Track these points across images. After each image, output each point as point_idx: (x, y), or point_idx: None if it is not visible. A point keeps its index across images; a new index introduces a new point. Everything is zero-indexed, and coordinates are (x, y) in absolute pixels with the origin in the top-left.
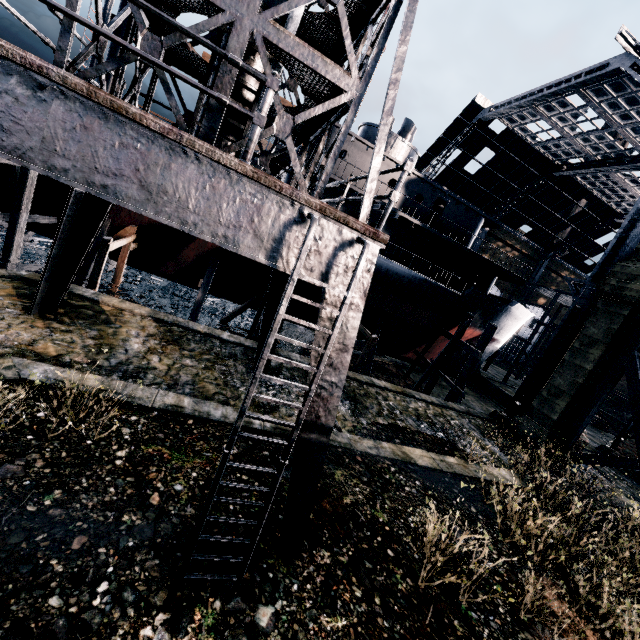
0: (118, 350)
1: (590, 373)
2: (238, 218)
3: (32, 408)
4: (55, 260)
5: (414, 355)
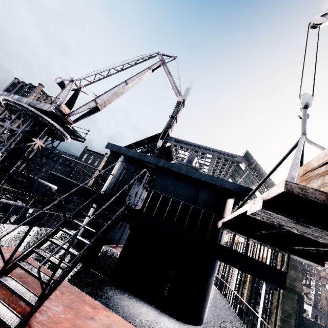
0: None
1: None
2: None
3: None
4: None
5: None
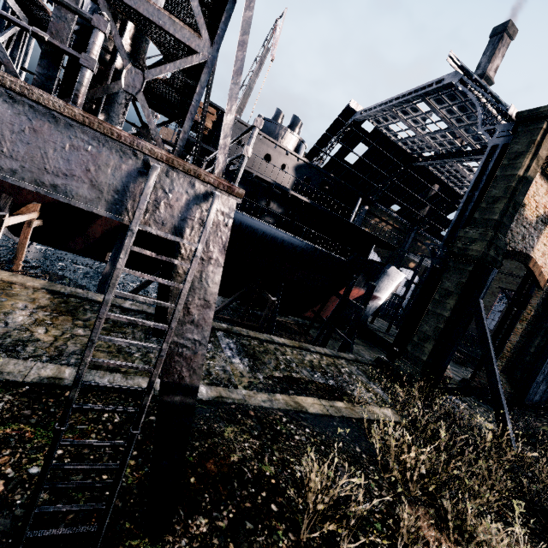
0: None
1: (448, 319)
2: (69, 166)
3: None
4: None
5: (312, 314)
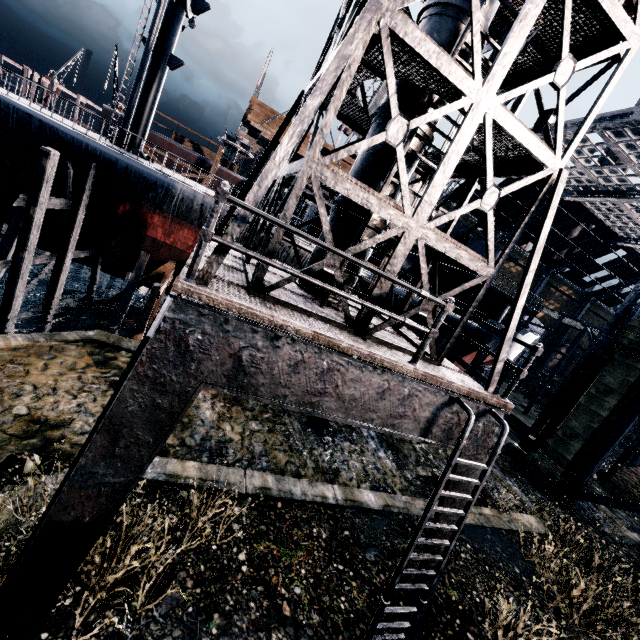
0: (196, 422)
1: (605, 419)
2: (404, 409)
3: (158, 514)
4: None
5: None
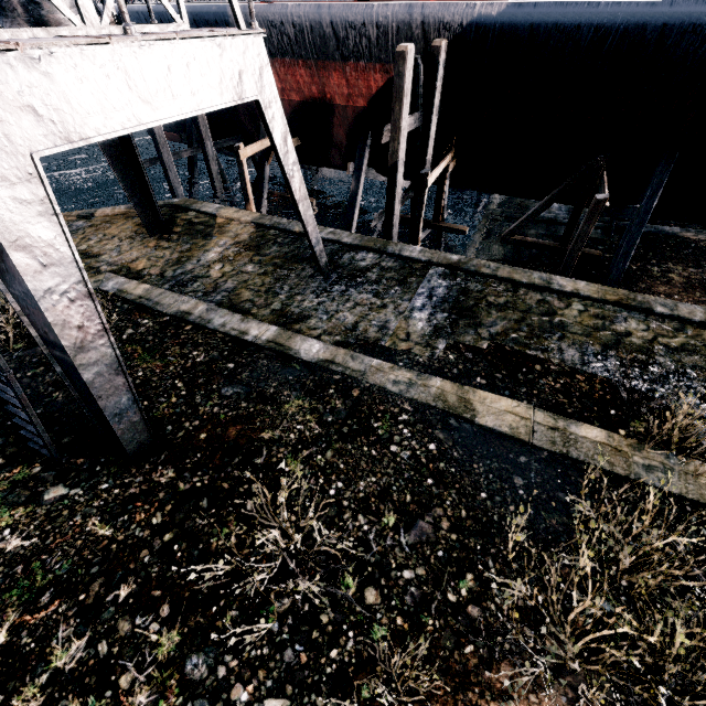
0: (192, 261)
1: None
2: None
3: None
4: (134, 186)
5: None
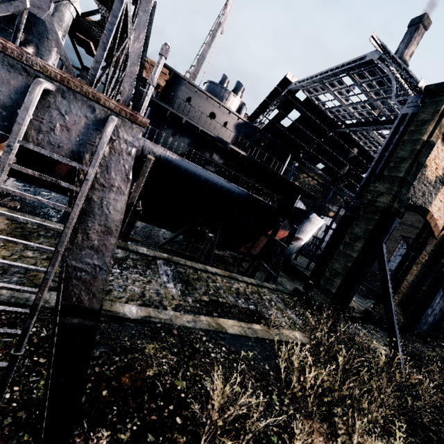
0: None
1: (356, 259)
2: None
3: None
4: None
5: (245, 249)
